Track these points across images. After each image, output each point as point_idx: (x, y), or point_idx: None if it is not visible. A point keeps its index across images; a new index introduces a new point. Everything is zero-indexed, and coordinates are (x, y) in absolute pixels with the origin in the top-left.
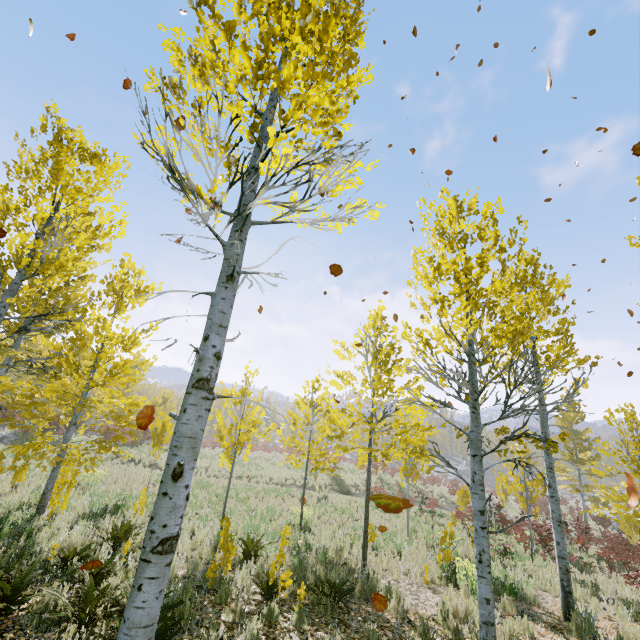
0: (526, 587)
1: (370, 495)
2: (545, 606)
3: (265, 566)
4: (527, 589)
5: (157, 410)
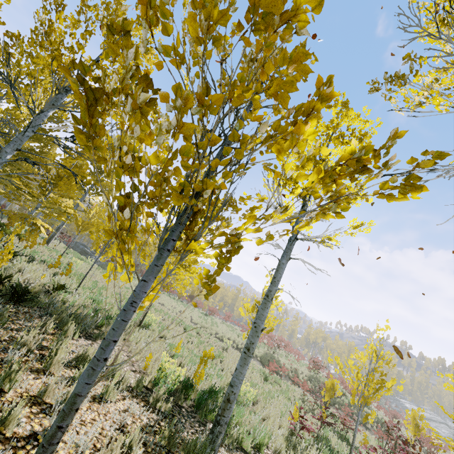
0: (240, 432)
1: (291, 380)
2: (234, 453)
3: (26, 280)
4: (239, 434)
5: (180, 275)
